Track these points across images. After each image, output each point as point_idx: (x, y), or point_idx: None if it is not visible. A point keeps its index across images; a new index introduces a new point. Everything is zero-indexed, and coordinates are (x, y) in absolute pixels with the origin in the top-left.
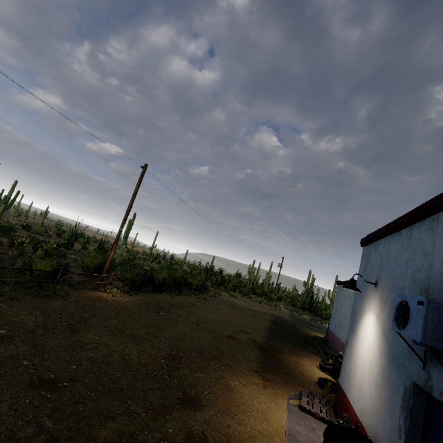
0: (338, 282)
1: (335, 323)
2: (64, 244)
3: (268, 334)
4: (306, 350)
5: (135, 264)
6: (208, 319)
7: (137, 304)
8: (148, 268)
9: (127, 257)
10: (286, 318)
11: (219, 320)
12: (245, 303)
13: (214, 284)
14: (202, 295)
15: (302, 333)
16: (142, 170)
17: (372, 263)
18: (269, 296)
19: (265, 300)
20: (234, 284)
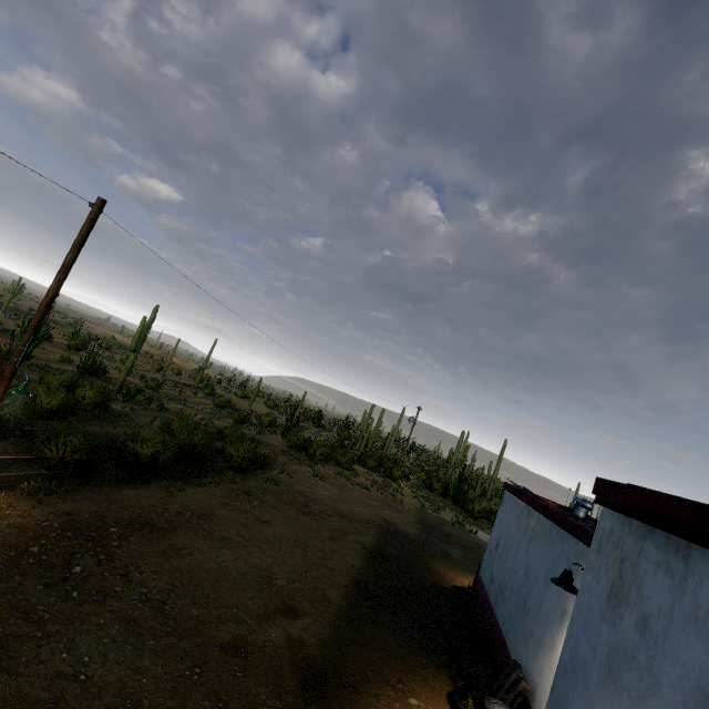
0: (507, 485)
1: (492, 573)
2: (10, 353)
3: (348, 606)
4: (422, 653)
5: (148, 401)
6: (209, 572)
7: (22, 540)
8: (178, 408)
9: (135, 386)
10: (407, 530)
11: (238, 573)
12: (336, 493)
13: (291, 447)
14: (252, 477)
15: (427, 582)
16: (90, 212)
17: (655, 626)
18: (389, 472)
19: (380, 479)
20: (330, 448)
